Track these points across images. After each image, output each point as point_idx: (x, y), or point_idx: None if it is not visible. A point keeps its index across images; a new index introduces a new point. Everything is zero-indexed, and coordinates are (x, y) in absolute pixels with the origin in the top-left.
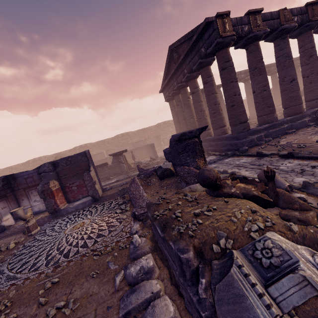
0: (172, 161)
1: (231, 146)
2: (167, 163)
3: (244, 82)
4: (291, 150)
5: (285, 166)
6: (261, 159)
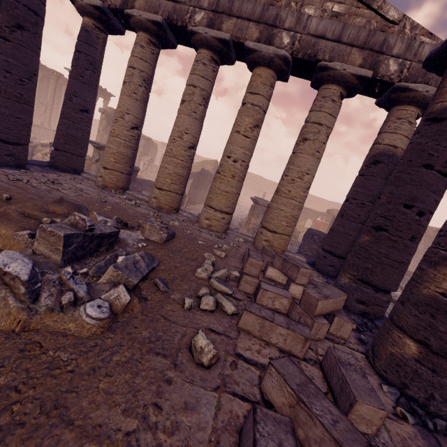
0: None
1: None
2: None
3: None
4: None
5: None
6: None
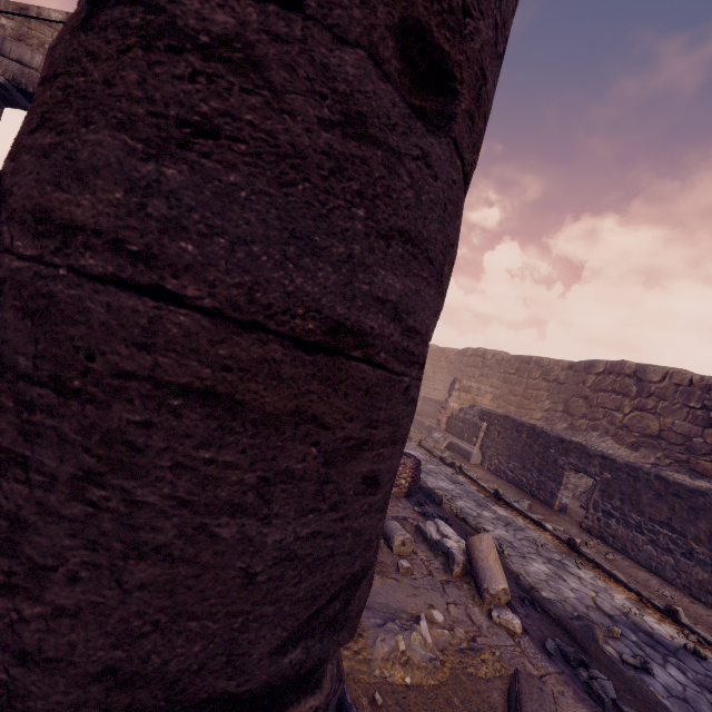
0: None
1: None
2: None
3: None
4: None
5: None
6: None
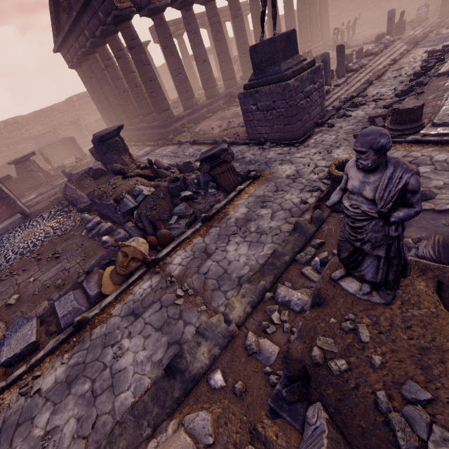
0: (101, 160)
1: (161, 136)
2: (96, 164)
3: (177, 38)
4: (197, 138)
5: (189, 152)
6: (179, 147)
